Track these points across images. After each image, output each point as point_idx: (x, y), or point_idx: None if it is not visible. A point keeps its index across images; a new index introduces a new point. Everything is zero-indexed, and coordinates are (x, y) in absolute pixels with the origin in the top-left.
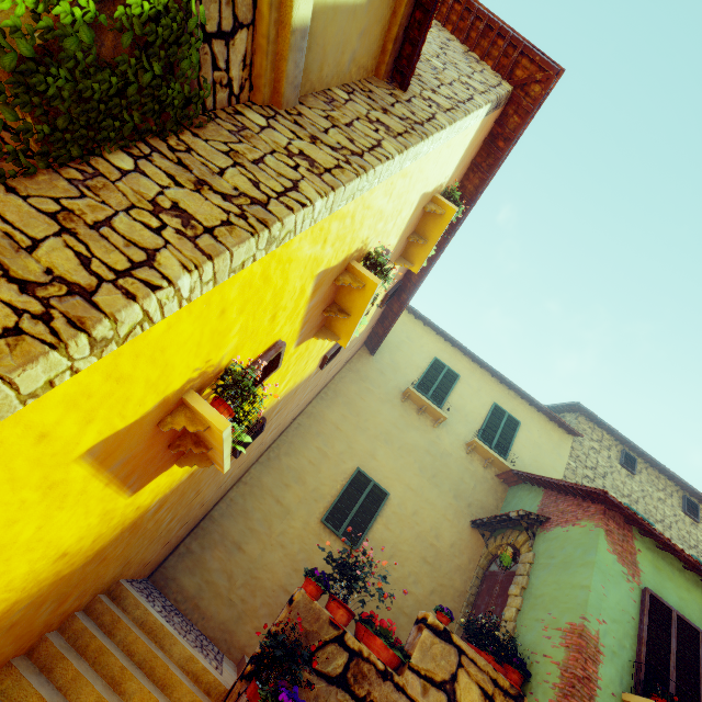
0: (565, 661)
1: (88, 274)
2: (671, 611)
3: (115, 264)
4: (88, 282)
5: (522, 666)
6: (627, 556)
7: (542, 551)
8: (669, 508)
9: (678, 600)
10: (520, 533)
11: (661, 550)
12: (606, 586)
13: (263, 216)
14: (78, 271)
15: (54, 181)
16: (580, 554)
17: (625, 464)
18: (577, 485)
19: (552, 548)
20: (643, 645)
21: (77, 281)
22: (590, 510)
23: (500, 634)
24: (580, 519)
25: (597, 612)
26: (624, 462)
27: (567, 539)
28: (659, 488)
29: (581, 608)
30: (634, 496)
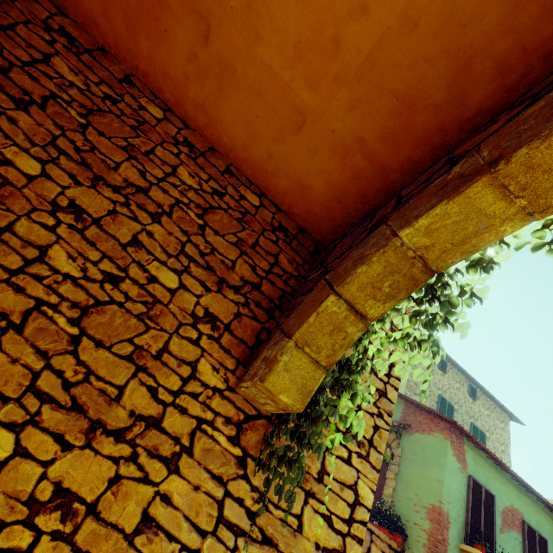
0: (430, 530)
1: (335, 534)
2: (482, 487)
3: (343, 514)
4: (338, 542)
5: (403, 532)
6: (461, 456)
7: (407, 448)
8: (462, 393)
9: (484, 478)
10: (389, 432)
11: (477, 448)
12: (451, 479)
13: (389, 408)
14: (329, 534)
15: (280, 439)
16: (435, 457)
17: (441, 367)
18: (435, 411)
19: (414, 448)
20: (469, 512)
21: (333, 545)
22: (440, 426)
23: (394, 518)
24: (433, 431)
25: (447, 497)
26: (440, 366)
27: (425, 443)
28: (457, 381)
29: (439, 495)
30: (444, 388)
